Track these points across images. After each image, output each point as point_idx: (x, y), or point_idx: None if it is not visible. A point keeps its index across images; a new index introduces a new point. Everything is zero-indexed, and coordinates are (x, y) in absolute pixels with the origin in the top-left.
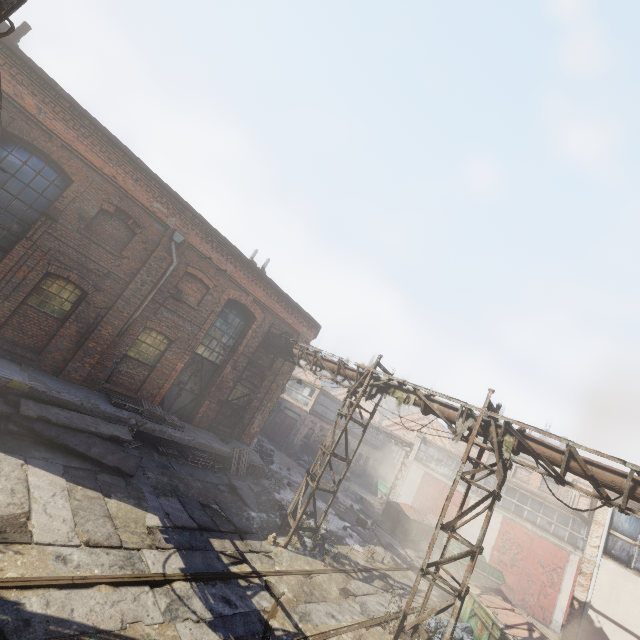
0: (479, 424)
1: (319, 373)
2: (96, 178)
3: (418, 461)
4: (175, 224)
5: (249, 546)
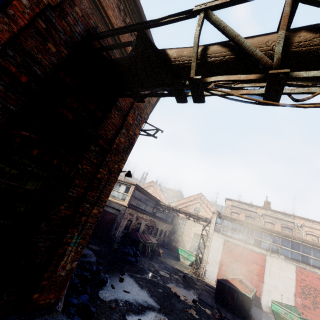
0: None
1: None
2: None
3: (217, 232)
4: None
5: None
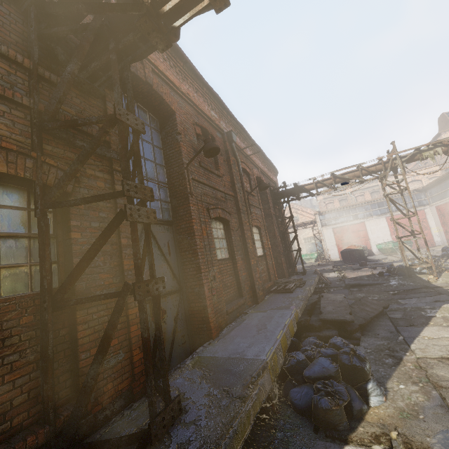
0: None
1: (342, 186)
2: (179, 102)
3: (324, 226)
4: (223, 127)
5: (448, 286)
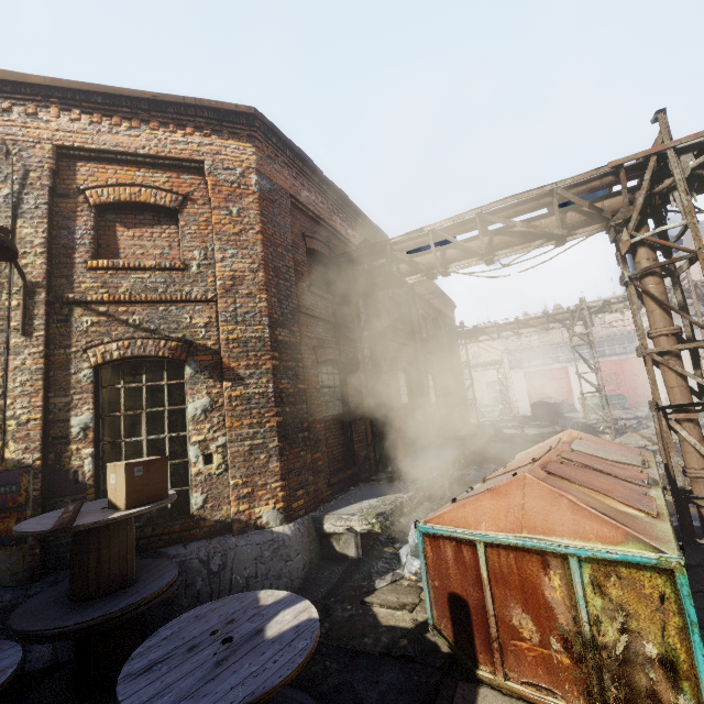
0: (694, 292)
1: (526, 332)
2: None
3: (513, 369)
4: None
5: None
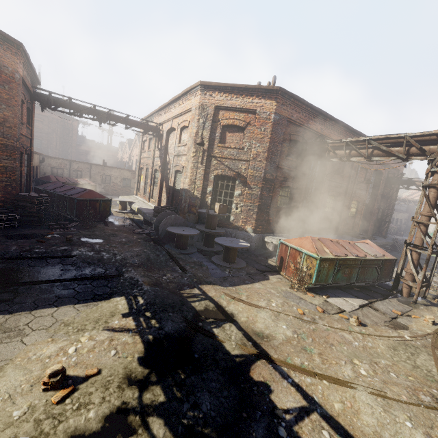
0: None
1: None
2: None
3: None
4: None
5: None
